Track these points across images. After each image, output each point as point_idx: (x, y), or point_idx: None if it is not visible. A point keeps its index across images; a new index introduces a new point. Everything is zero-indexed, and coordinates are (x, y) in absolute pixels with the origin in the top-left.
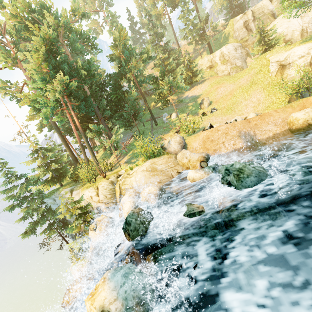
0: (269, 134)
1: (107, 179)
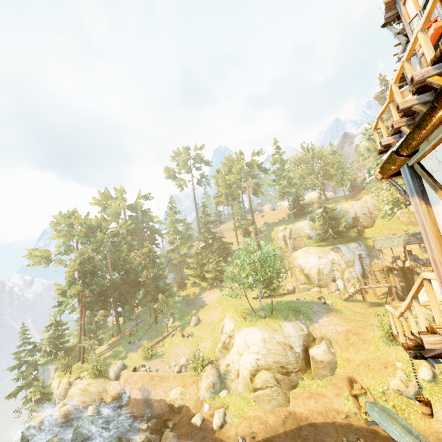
0: (158, 397)
1: (69, 378)
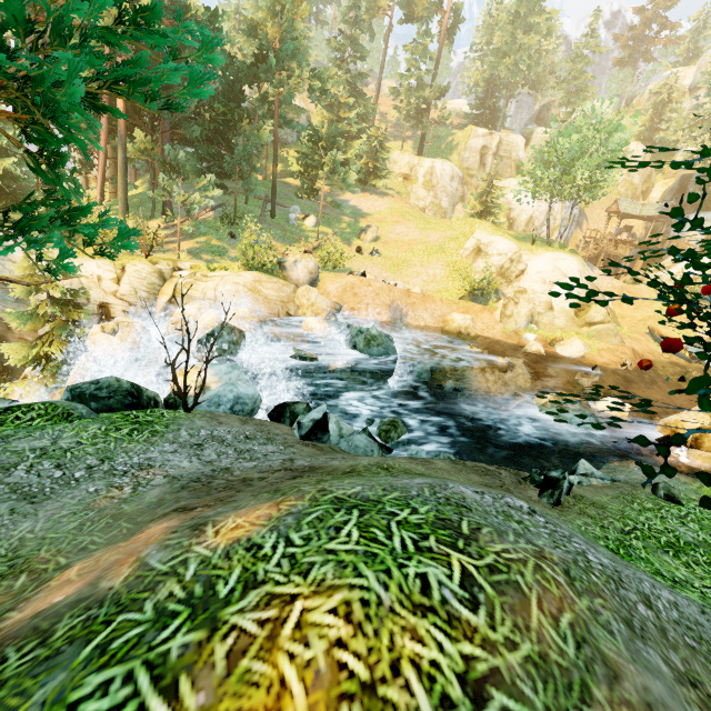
0: (421, 322)
1: (152, 263)
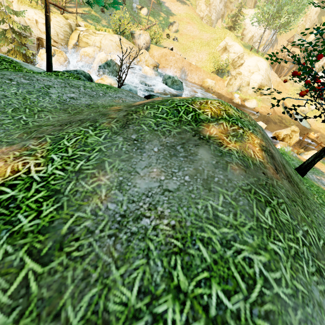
0: (193, 80)
1: (65, 18)
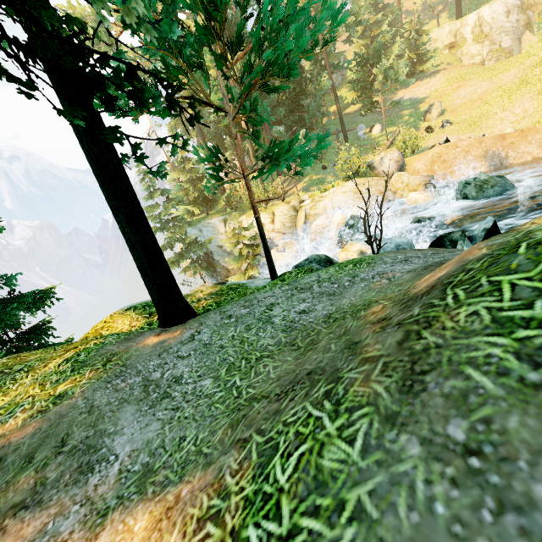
0: (527, 158)
1: (287, 203)
